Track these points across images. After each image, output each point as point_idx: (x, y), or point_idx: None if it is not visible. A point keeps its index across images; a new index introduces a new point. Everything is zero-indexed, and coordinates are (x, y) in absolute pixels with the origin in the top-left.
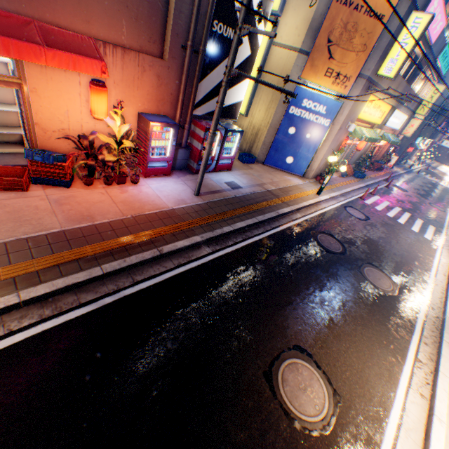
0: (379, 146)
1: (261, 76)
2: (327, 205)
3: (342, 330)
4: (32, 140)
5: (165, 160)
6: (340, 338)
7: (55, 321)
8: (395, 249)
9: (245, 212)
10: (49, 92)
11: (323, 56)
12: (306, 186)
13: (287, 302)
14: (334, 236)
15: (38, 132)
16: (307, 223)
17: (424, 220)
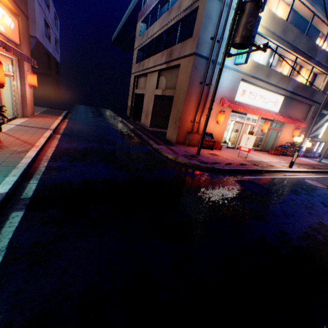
0: None
1: None
2: None
3: None
4: (273, 144)
5: (302, 151)
6: None
7: (327, 176)
8: None
9: None
10: (283, 132)
11: None
12: None
13: None
14: None
15: (277, 142)
16: None
17: None
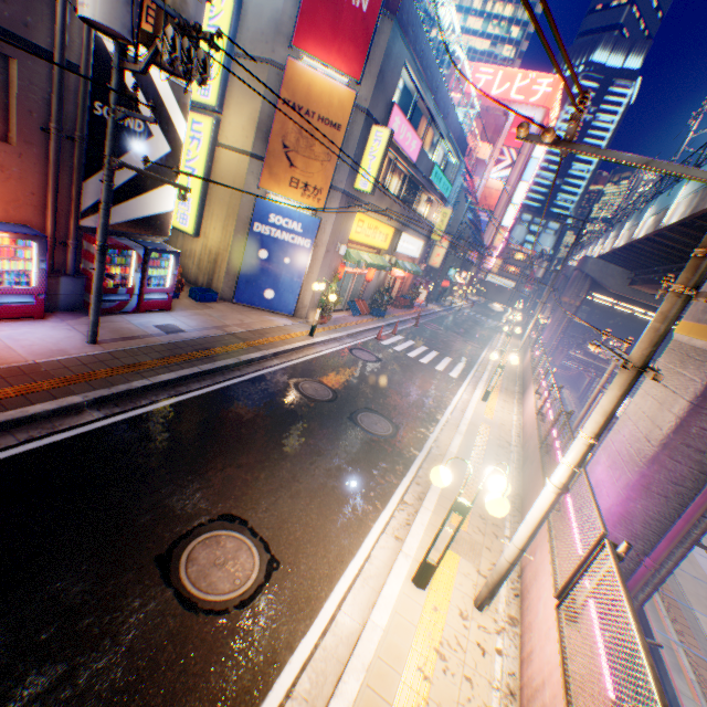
0: (402, 279)
1: (210, 185)
2: (326, 348)
3: (305, 486)
4: None
5: (29, 292)
6: (300, 495)
7: None
8: (408, 390)
9: (181, 361)
10: None
11: (283, 163)
12: (296, 327)
13: (226, 465)
14: (325, 382)
15: None
16: (288, 370)
17: (455, 358)
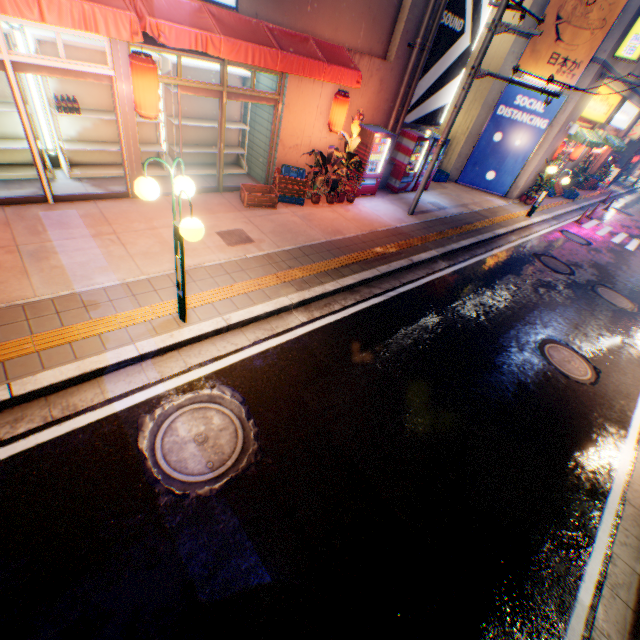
0: (594, 156)
1: None
2: (540, 229)
3: (587, 331)
4: (270, 159)
5: (375, 177)
6: (588, 336)
7: (366, 304)
8: (627, 274)
9: (462, 232)
10: (296, 108)
11: (547, 38)
12: (511, 208)
13: (531, 308)
14: (557, 259)
15: (279, 150)
16: (525, 246)
17: None
